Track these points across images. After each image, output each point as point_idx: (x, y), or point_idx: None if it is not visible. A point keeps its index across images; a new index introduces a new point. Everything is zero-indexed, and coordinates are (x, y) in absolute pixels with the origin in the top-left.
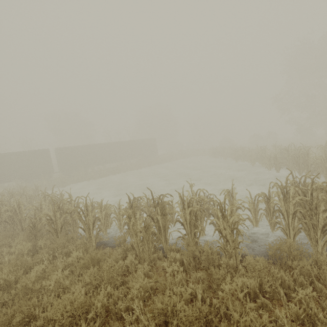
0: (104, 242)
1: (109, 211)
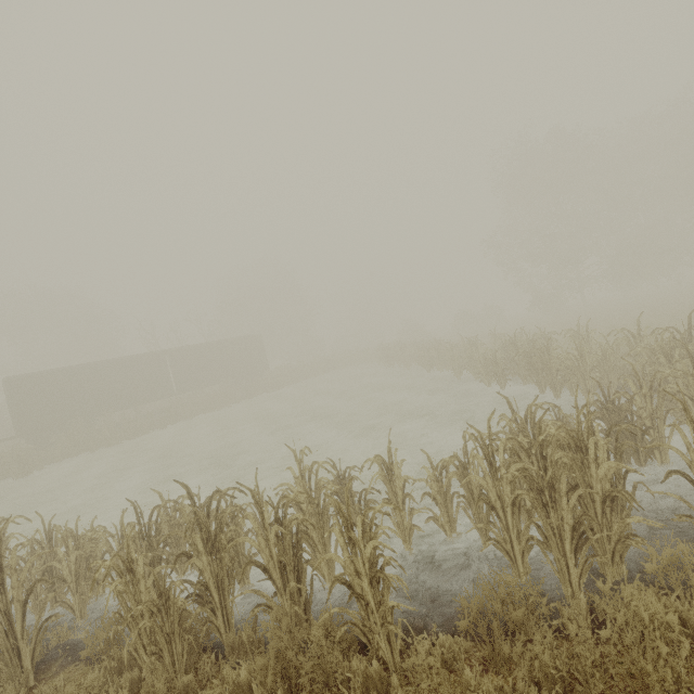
0: (71, 647)
1: (93, 550)
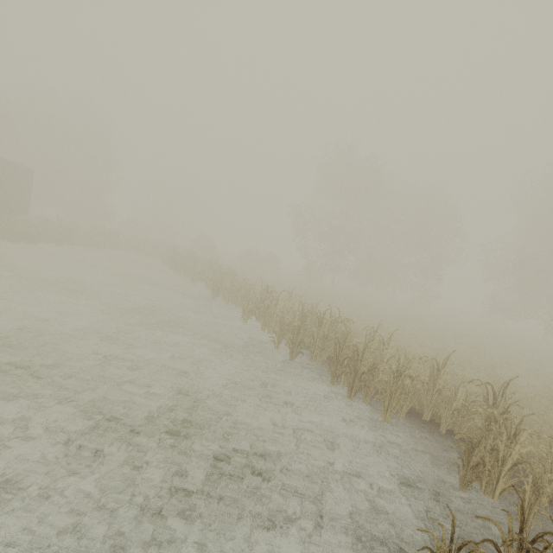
0: None
1: None
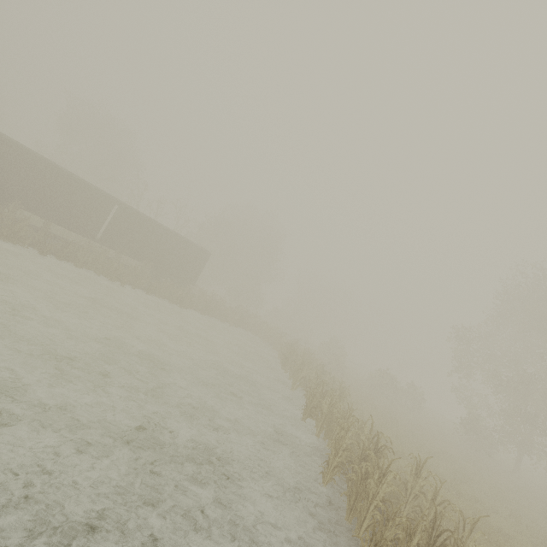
0: None
1: None
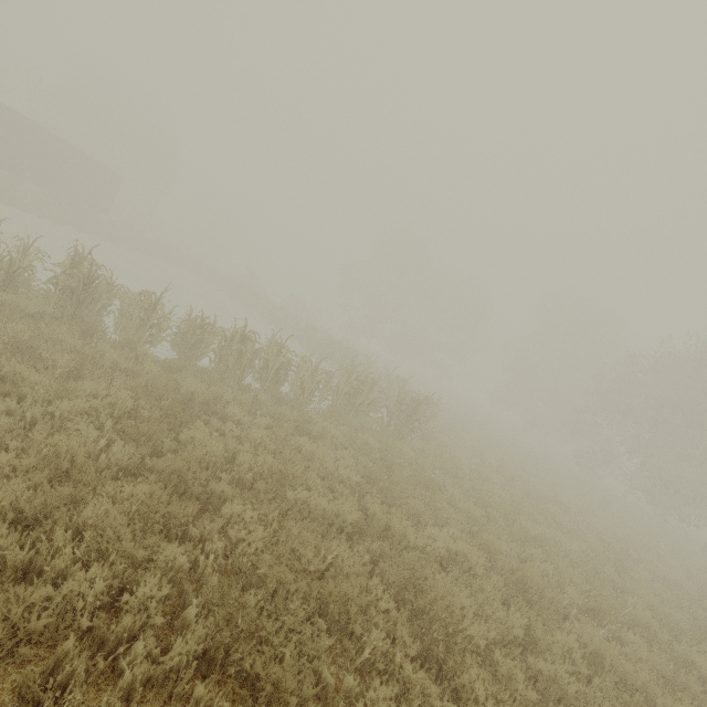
0: None
1: None
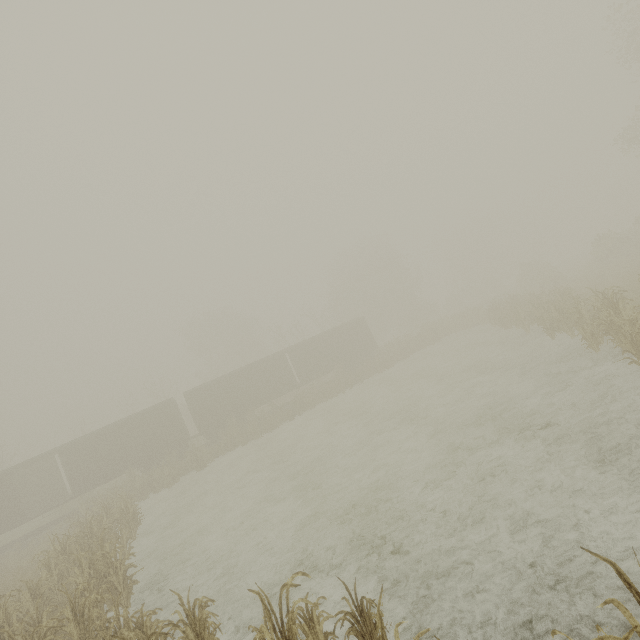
0: None
1: None
